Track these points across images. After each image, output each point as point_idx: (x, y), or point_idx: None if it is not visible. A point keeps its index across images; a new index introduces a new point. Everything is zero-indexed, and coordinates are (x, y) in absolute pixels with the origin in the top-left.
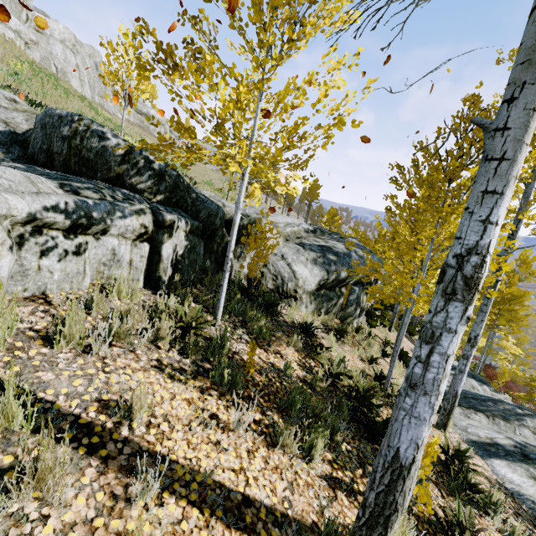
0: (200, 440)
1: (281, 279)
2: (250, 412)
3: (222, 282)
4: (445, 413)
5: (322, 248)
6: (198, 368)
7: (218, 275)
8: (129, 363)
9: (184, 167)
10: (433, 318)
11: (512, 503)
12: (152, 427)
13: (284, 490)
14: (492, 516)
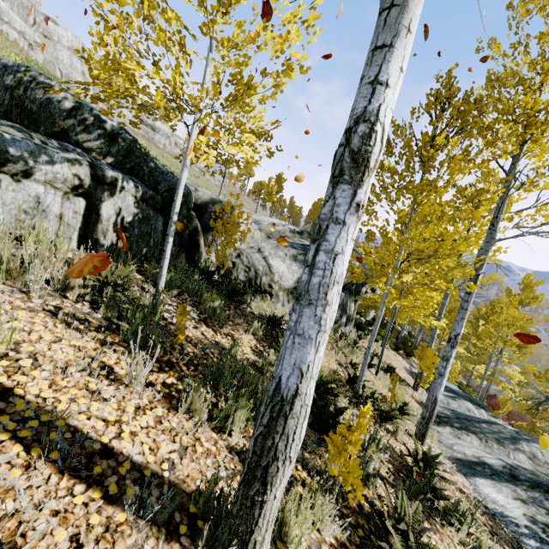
0: (72, 385)
1: (255, 271)
2: (162, 375)
3: (165, 247)
4: (424, 421)
5: (304, 246)
6: (111, 325)
7: (180, 257)
8: (12, 300)
9: (134, 125)
10: (322, 211)
11: (491, 523)
12: (7, 360)
13: (170, 452)
14: (458, 528)
